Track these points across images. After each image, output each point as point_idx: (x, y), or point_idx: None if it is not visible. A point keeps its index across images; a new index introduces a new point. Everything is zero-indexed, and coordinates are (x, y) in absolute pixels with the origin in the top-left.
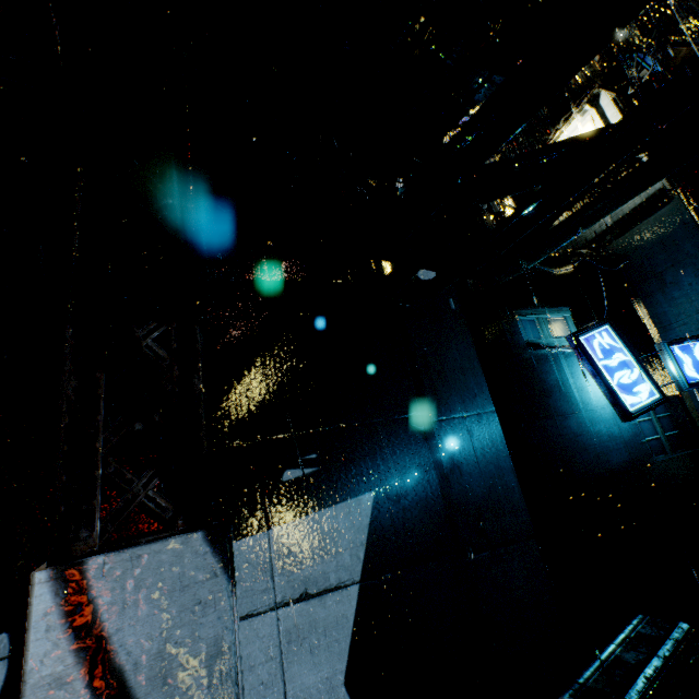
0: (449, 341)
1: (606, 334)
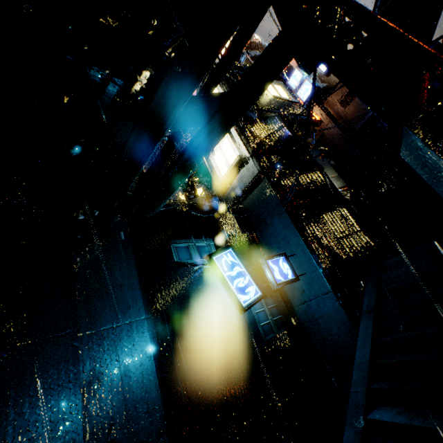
0: (113, 263)
1: (230, 254)
